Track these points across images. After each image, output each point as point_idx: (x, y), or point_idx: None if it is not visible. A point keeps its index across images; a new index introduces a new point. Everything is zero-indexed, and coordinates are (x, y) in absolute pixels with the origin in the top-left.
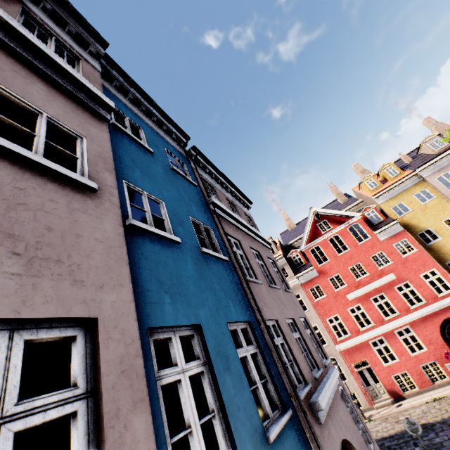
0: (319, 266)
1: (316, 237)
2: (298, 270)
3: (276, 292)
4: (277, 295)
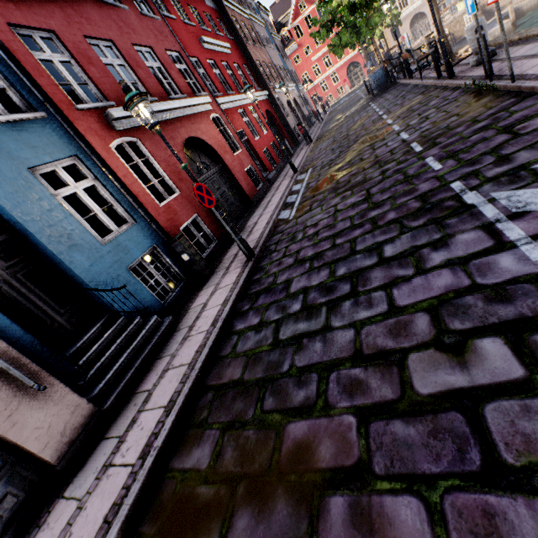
0: (299, 41)
1: (297, 17)
2: (287, 45)
3: (288, 62)
4: (288, 63)
